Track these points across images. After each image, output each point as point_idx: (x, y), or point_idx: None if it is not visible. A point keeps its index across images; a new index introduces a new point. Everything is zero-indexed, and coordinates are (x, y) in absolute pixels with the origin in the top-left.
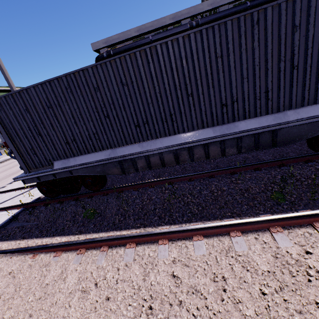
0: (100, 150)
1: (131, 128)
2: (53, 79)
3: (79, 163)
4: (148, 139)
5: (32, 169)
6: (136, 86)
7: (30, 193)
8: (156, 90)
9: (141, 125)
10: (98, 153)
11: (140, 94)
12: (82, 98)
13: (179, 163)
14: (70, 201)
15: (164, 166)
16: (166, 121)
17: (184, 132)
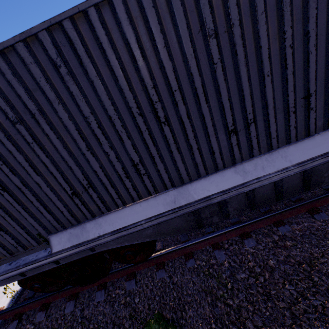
0: (151, 194)
1: (217, 139)
2: (12, 42)
3: (109, 230)
4: (251, 154)
5: (2, 257)
6: (240, 35)
7: (6, 285)
8: (286, 41)
9: (240, 129)
10: (147, 201)
11: (246, 56)
12: (103, 87)
13: (309, 189)
14: (91, 291)
15: (279, 200)
16: (294, 111)
17: (325, 128)
